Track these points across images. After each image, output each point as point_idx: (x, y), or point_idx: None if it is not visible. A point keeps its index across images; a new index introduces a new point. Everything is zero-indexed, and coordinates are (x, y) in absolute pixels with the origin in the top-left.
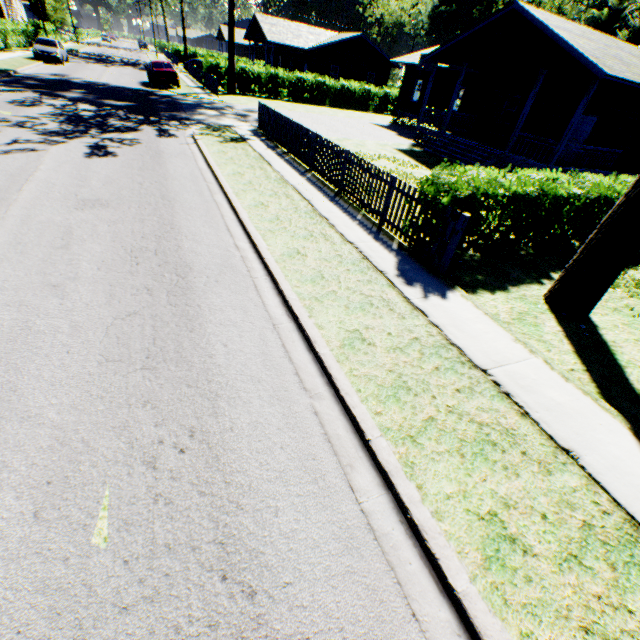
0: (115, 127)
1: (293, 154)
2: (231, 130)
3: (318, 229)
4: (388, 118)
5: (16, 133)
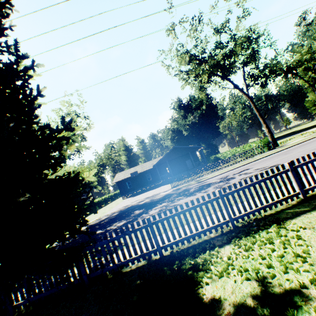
0: (201, 186)
1: (211, 173)
2: (183, 185)
3: (270, 152)
4: (113, 203)
5: (238, 178)
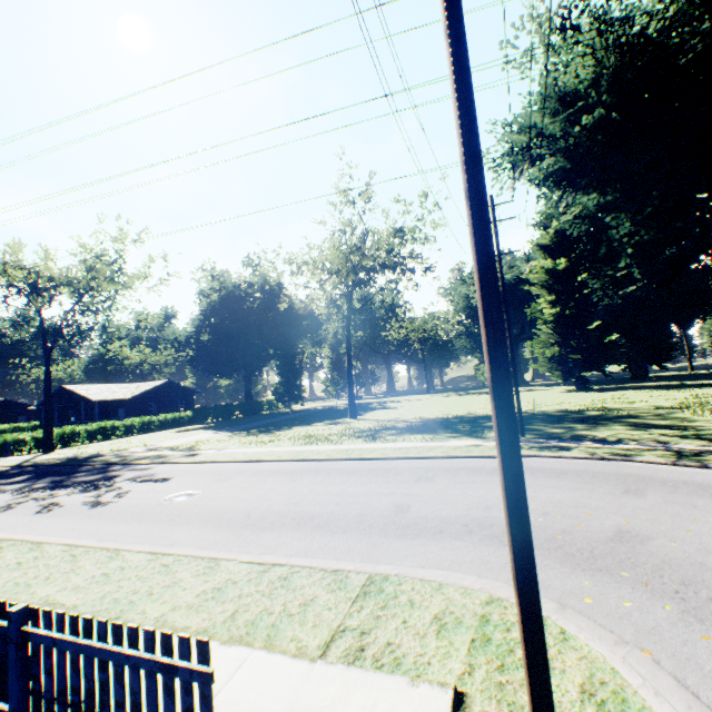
0: None
1: None
2: None
3: None
4: None
5: None
